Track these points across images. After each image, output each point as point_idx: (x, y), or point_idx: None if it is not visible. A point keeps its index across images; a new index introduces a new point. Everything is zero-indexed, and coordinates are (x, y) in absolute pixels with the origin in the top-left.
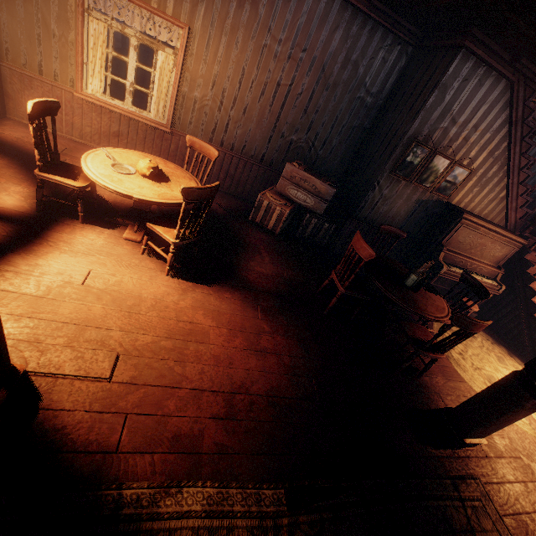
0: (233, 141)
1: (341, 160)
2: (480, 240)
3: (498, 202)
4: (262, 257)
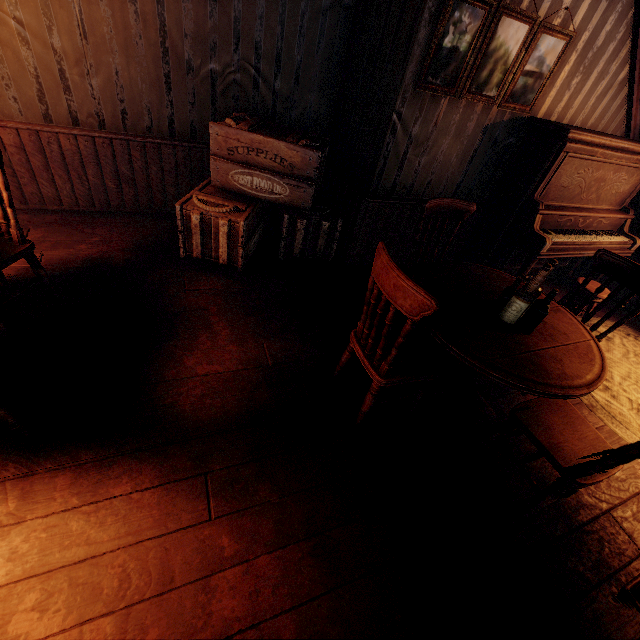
0: (94, 106)
1: (321, 90)
2: (596, 174)
3: (616, 91)
4: (213, 335)
